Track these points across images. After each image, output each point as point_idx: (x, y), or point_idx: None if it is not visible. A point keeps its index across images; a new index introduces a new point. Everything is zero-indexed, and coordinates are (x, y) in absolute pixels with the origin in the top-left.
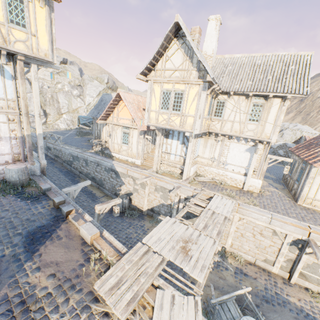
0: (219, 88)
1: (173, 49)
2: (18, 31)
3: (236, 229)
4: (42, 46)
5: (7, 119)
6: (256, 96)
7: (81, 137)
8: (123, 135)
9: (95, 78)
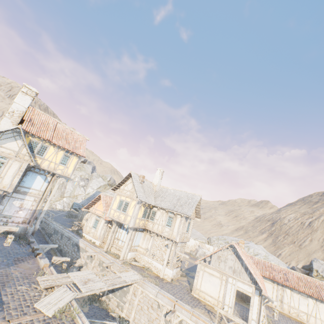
0: (149, 204)
1: (129, 182)
2: (62, 166)
3: (139, 302)
4: (69, 171)
5: (34, 199)
6: (170, 211)
7: (68, 218)
8: (95, 221)
9: (102, 176)
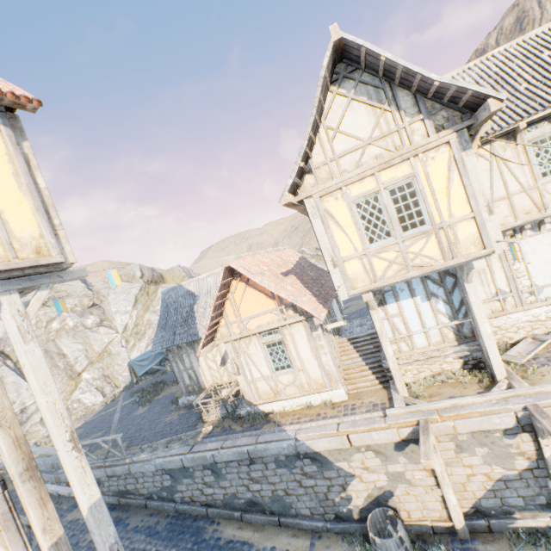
0: None
1: (337, 109)
2: None
3: None
4: (19, 232)
5: None
6: (528, 125)
7: (150, 405)
8: (270, 351)
9: None
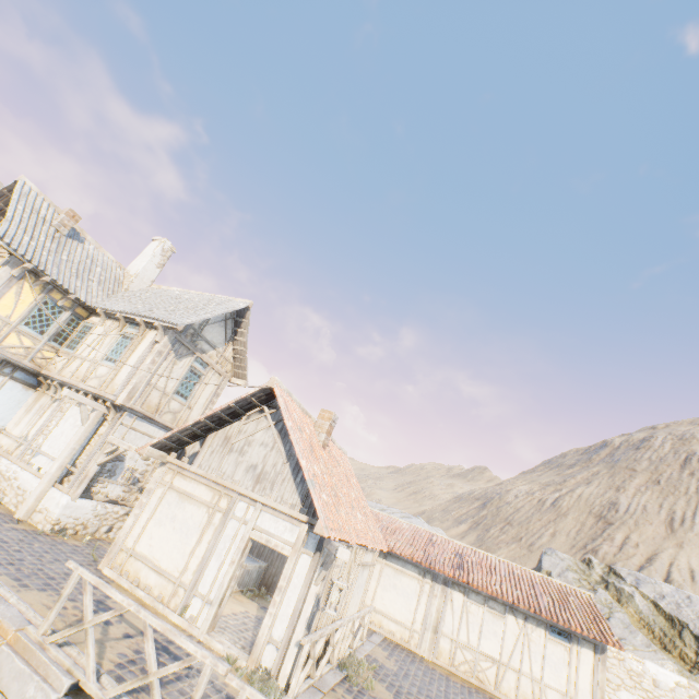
0: (60, 285)
1: None
2: None
3: None
4: None
5: None
6: (134, 324)
7: None
8: None
9: None
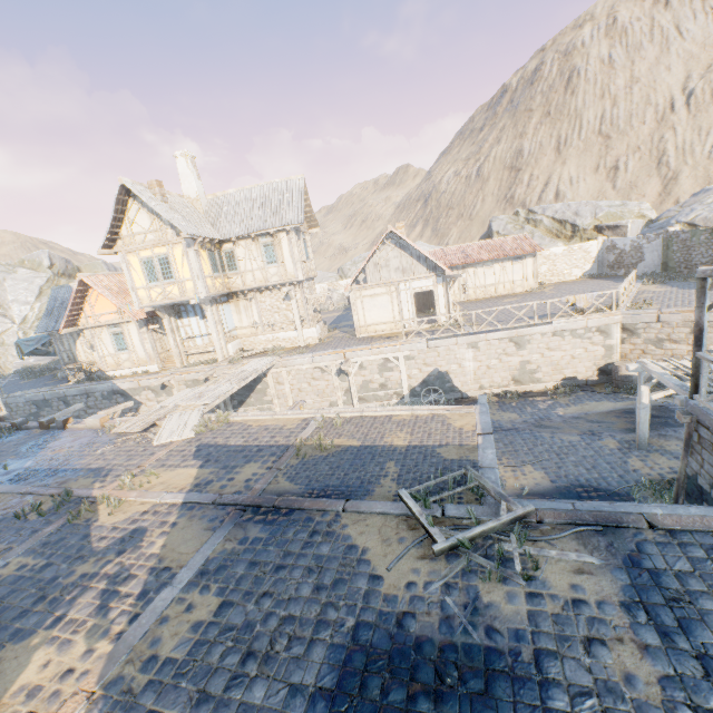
0: (212, 239)
1: (134, 211)
2: None
3: (292, 387)
4: None
5: None
6: (262, 235)
7: (36, 379)
8: (115, 338)
9: (18, 263)
